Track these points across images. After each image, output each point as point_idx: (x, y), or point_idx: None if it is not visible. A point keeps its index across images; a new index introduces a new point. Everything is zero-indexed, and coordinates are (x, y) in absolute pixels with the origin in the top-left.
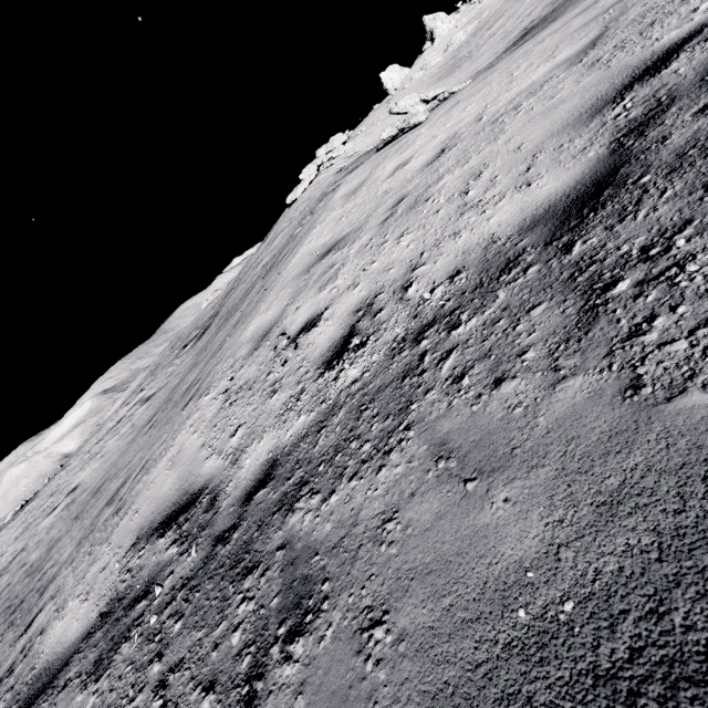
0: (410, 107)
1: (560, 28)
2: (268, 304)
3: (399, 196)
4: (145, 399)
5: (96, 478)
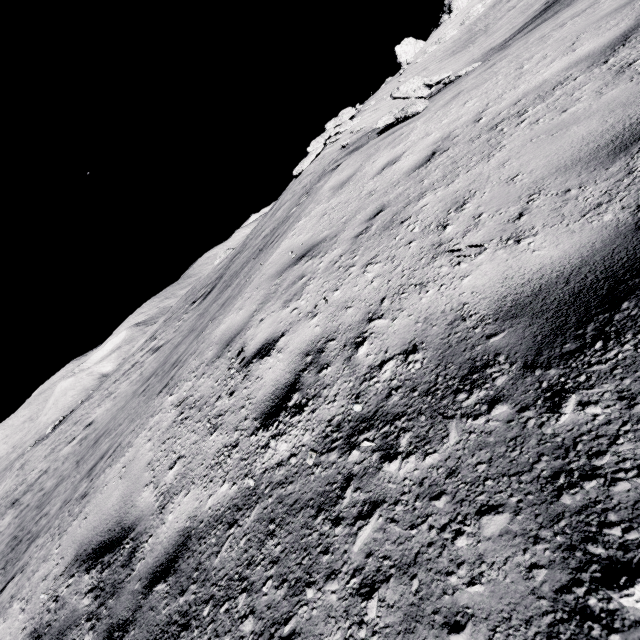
0: (413, 92)
1: (585, 9)
2: (242, 302)
3: (379, 205)
4: (155, 349)
5: (105, 420)
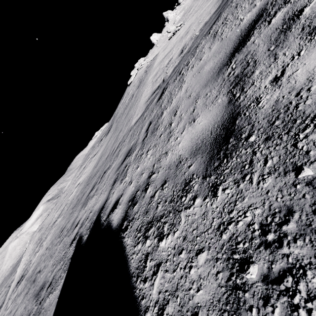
0: (173, 30)
1: None
2: (152, 74)
3: (182, 37)
4: (93, 156)
5: (90, 171)
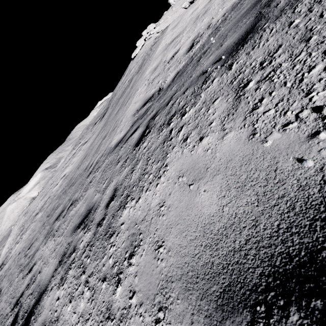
0: None
1: None
2: (152, 64)
3: (198, 15)
4: (84, 143)
5: (76, 165)
